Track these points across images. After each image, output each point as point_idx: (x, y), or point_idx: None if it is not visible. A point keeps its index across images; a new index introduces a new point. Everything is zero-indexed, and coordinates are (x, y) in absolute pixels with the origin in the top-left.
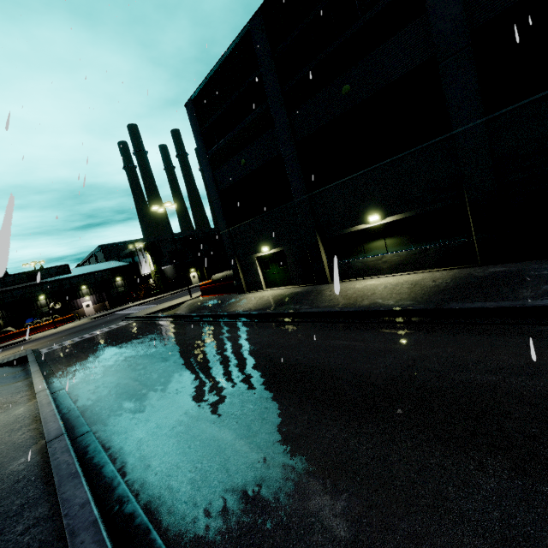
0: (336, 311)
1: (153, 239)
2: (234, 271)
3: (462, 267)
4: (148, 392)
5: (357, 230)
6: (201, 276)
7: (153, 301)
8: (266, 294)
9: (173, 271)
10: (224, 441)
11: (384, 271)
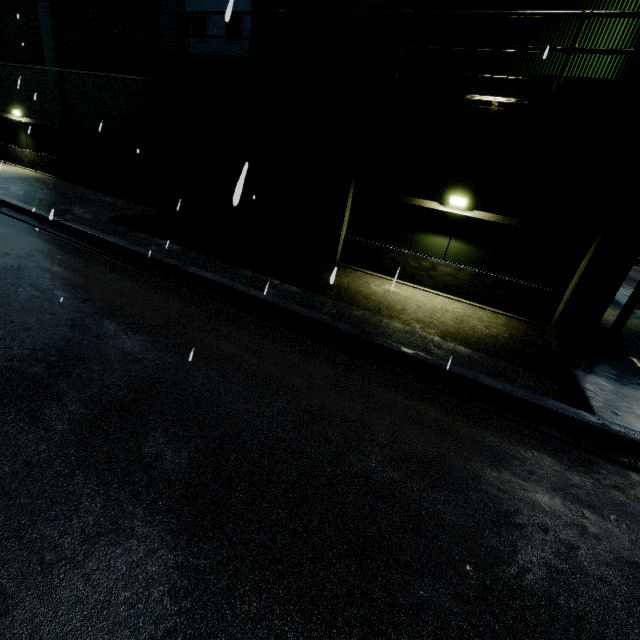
0: None
1: None
2: None
3: (55, 178)
4: None
5: (11, 119)
6: None
7: None
8: None
9: None
10: None
11: (26, 164)
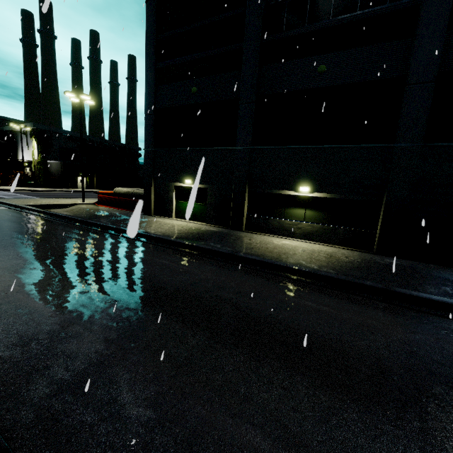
0: (281, 265)
1: (46, 127)
2: (146, 191)
3: (361, 251)
4: (69, 324)
5: (285, 194)
6: (90, 183)
7: (29, 192)
8: (178, 223)
9: (59, 168)
10: (259, 452)
11: (296, 235)
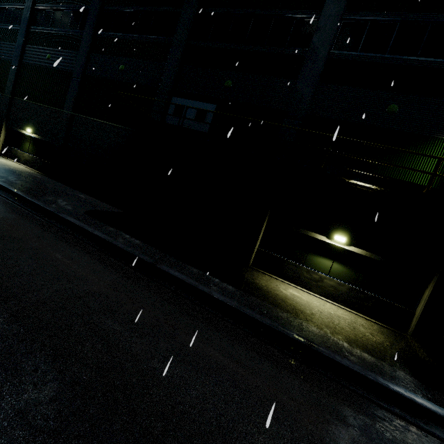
0: None
1: None
2: None
3: (42, 174)
4: None
5: (23, 133)
6: None
7: None
8: None
9: None
10: None
11: (22, 161)
